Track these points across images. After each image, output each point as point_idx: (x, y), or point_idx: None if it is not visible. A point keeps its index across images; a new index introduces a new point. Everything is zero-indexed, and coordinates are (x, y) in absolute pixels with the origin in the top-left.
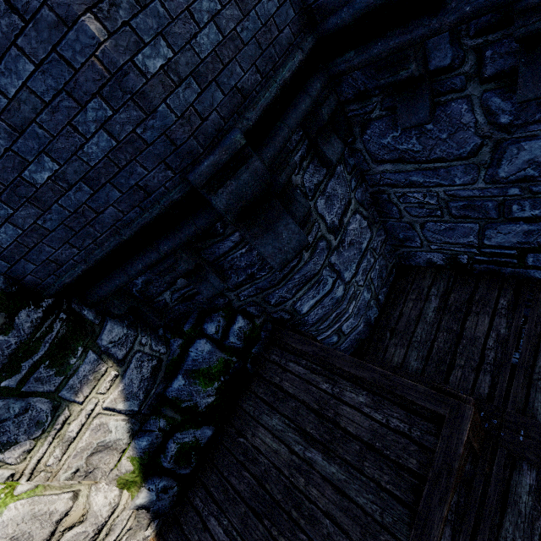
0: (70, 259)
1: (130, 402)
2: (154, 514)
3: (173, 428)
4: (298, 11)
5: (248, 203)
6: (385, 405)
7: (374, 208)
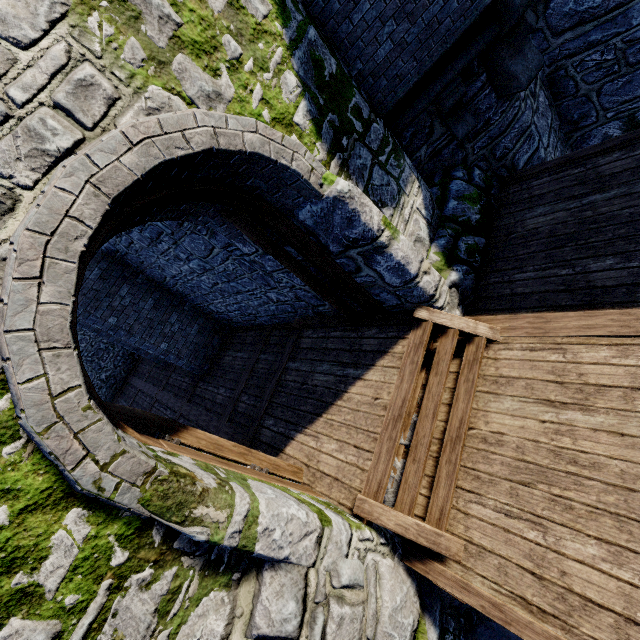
0: (408, 74)
1: (426, 213)
2: (460, 296)
3: (457, 236)
4: None
5: (528, 4)
6: (639, 145)
7: (549, 92)
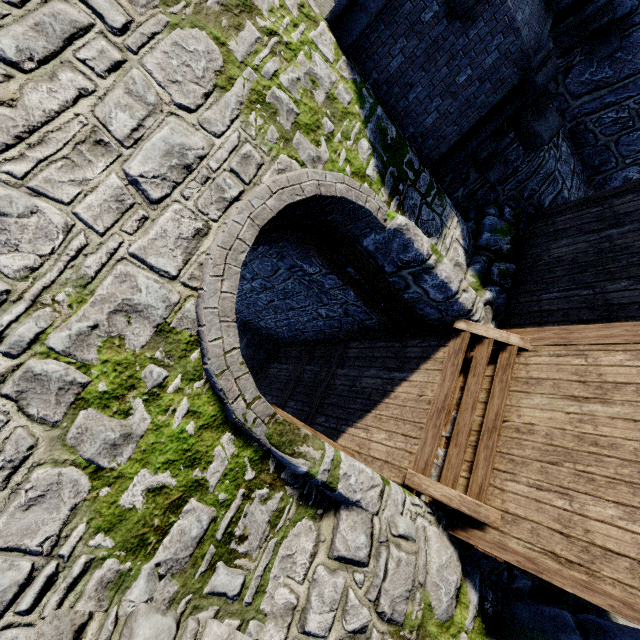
0: (450, 135)
1: (464, 242)
2: (494, 312)
3: (490, 262)
4: (544, 4)
5: (548, 83)
6: None
7: (571, 142)
